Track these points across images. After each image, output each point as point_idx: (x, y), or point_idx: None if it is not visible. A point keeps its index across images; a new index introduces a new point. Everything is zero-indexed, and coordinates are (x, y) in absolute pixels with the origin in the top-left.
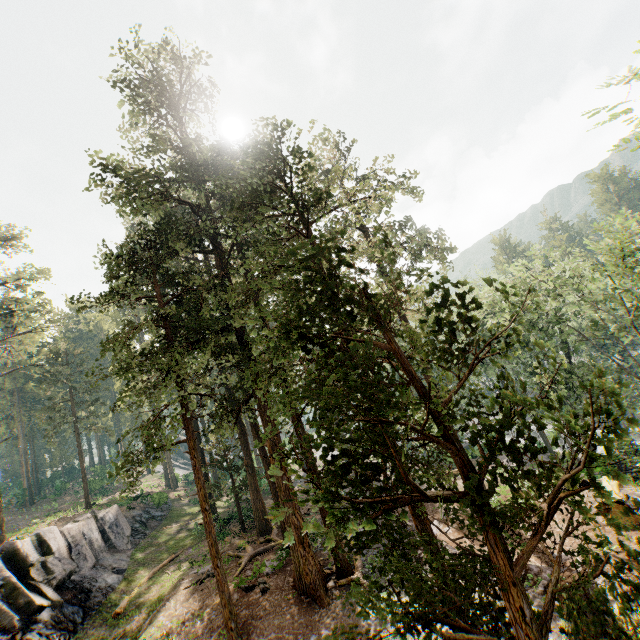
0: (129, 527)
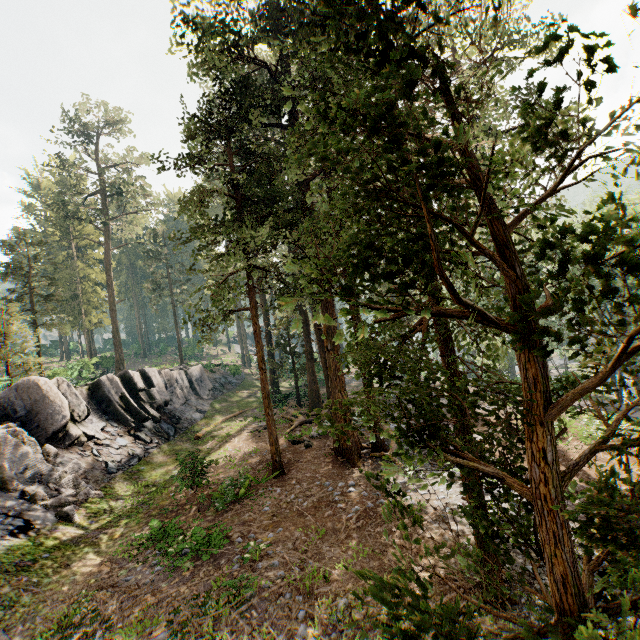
0: (210, 384)
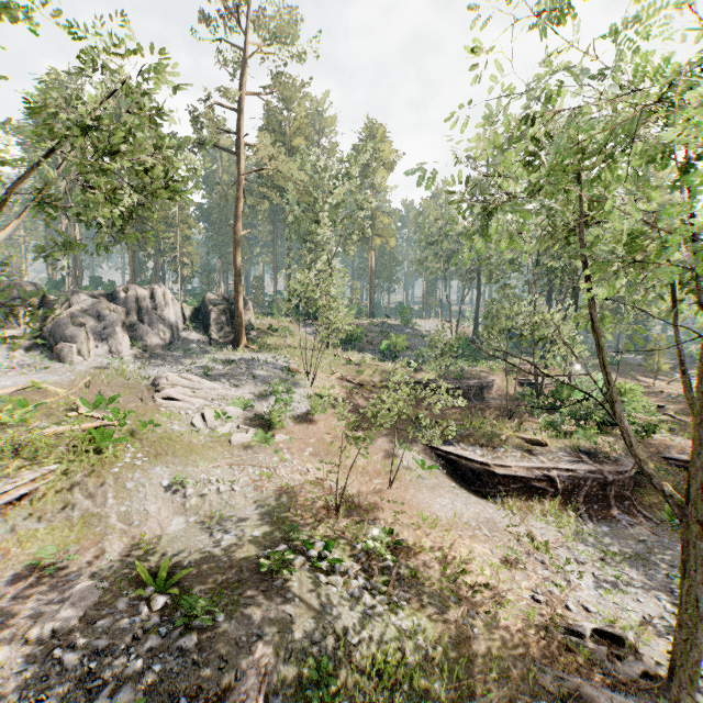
0: None
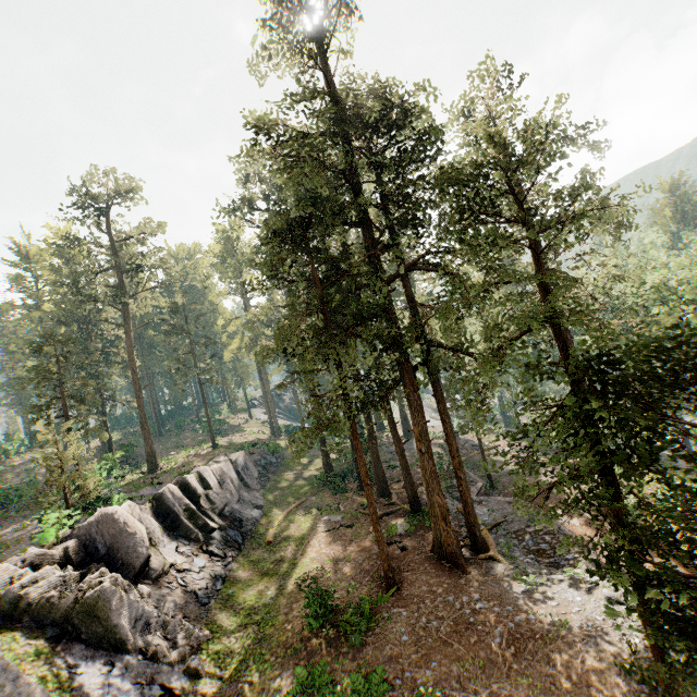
0: (256, 471)
